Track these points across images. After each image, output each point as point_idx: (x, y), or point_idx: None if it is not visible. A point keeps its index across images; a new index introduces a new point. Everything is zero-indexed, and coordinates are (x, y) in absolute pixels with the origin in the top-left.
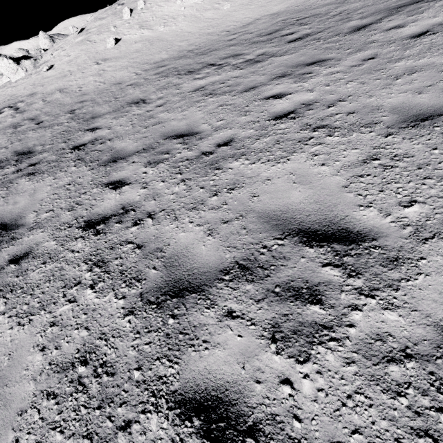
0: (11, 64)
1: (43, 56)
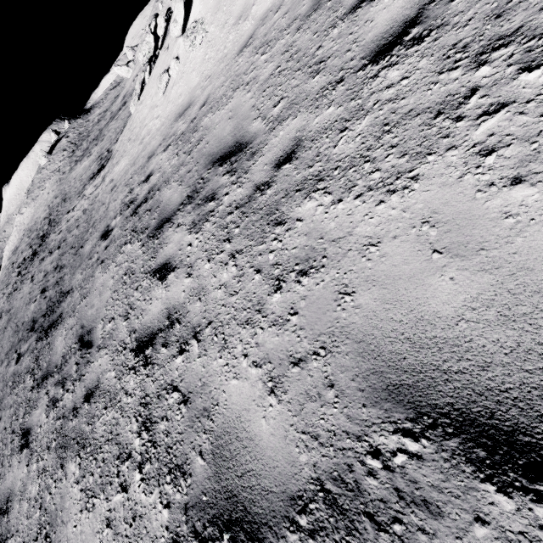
0: (126, 68)
1: (136, 57)
